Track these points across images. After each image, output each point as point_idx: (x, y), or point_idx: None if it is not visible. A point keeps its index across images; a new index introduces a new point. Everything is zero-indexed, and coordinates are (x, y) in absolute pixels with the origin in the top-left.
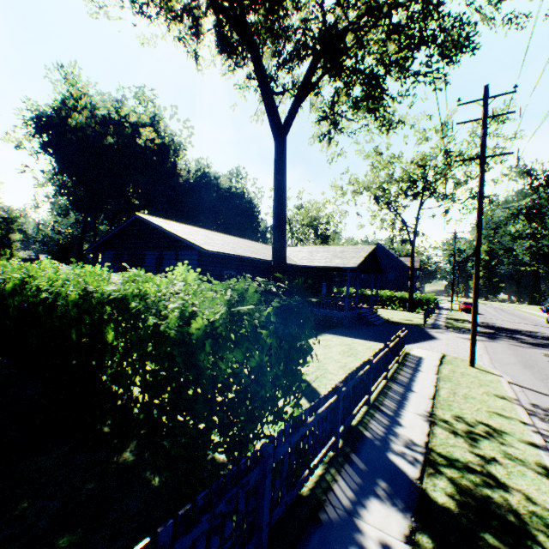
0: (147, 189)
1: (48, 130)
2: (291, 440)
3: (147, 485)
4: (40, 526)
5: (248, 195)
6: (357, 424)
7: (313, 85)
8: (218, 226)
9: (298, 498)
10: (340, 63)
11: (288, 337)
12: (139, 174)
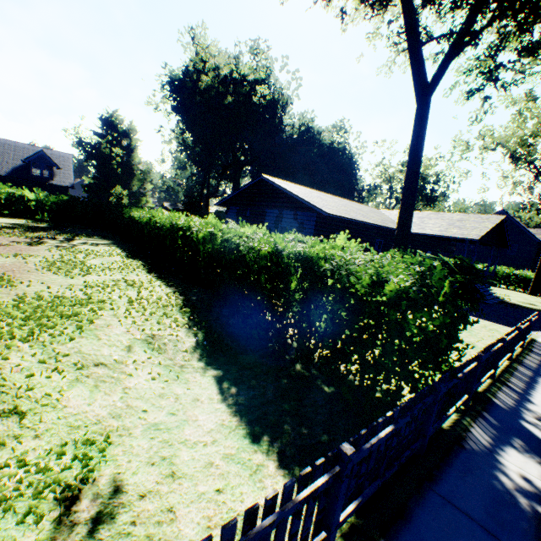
0: (252, 145)
1: (180, 93)
2: (448, 385)
3: (322, 390)
4: (268, 395)
5: (349, 150)
6: (483, 391)
7: (476, 33)
8: (314, 184)
9: (440, 429)
10: (524, 3)
11: (461, 308)
12: (251, 132)
